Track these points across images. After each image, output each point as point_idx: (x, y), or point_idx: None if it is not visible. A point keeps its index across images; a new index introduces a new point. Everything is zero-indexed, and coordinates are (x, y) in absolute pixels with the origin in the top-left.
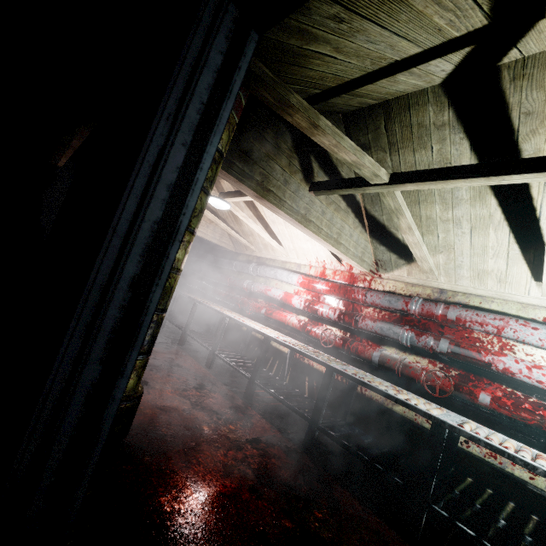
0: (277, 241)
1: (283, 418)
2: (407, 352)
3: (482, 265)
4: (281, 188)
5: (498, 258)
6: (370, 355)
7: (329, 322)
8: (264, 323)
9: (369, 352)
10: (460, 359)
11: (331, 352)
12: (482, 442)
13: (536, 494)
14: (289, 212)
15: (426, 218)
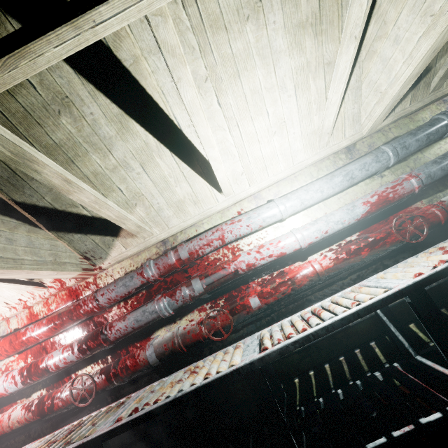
0: None
1: None
2: (177, 320)
3: (175, 197)
4: None
5: (180, 182)
6: (145, 359)
7: (77, 365)
8: None
9: (142, 357)
10: (217, 286)
11: (103, 400)
12: (290, 346)
13: (328, 340)
14: None
15: (95, 176)
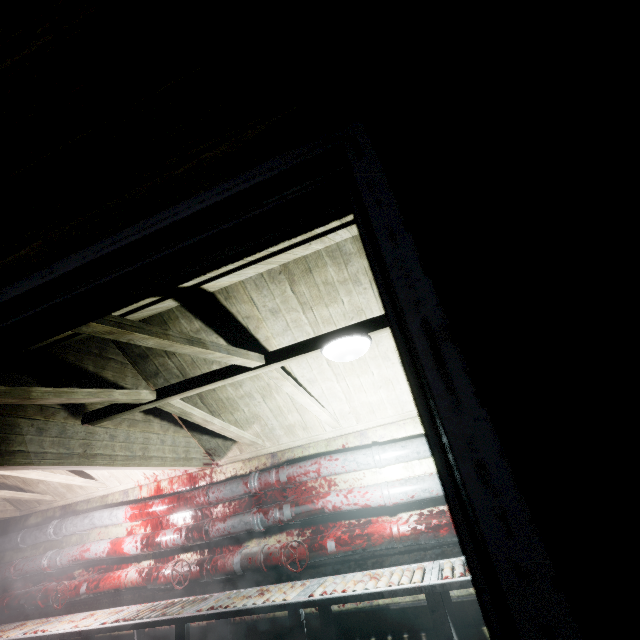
0: (84, 474)
1: None
2: (267, 536)
3: (286, 422)
4: (34, 441)
5: (292, 412)
6: (232, 565)
7: (181, 548)
8: (93, 606)
9: (230, 562)
10: (304, 517)
11: (194, 589)
12: (326, 601)
13: (397, 610)
14: (56, 460)
15: (227, 399)
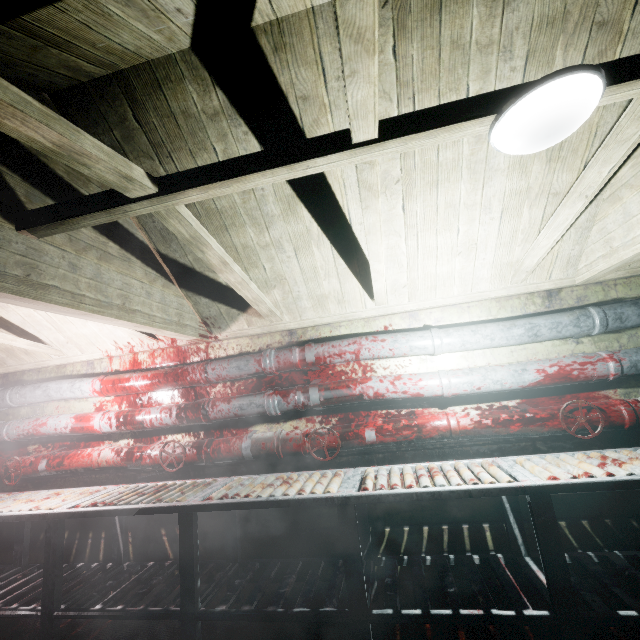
0: (29, 336)
1: (138, 635)
2: (281, 422)
3: (319, 290)
4: None
5: (330, 277)
6: (239, 449)
7: (169, 429)
8: (56, 483)
9: (237, 446)
10: (335, 403)
11: (186, 472)
12: (391, 496)
13: (438, 503)
14: None
15: (243, 248)
